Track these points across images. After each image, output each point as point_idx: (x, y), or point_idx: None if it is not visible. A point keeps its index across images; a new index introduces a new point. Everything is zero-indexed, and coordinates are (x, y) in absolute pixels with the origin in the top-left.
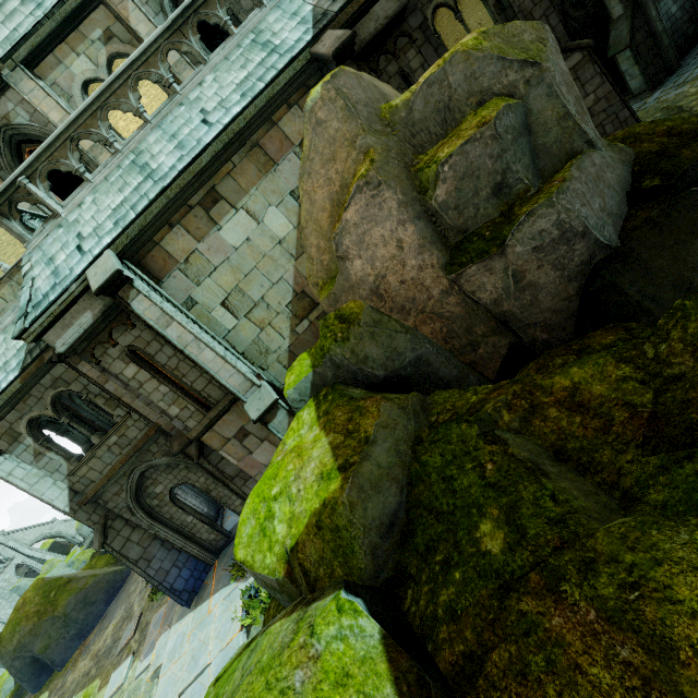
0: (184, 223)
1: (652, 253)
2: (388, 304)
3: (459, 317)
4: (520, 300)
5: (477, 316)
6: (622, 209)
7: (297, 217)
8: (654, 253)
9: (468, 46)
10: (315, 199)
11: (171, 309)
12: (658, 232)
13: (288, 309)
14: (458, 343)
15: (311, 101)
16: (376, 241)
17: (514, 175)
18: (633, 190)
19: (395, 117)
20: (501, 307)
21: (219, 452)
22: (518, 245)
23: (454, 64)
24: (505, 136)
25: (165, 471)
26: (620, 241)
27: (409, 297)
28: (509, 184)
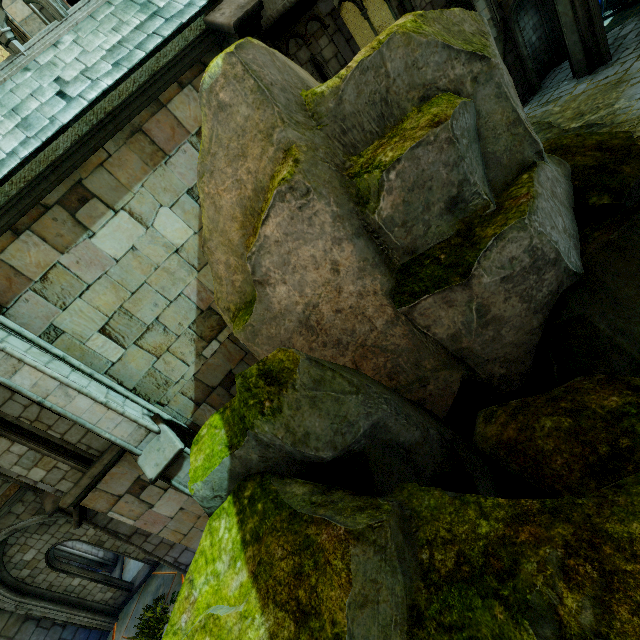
0: (37, 228)
1: (618, 281)
2: (321, 338)
3: (406, 350)
4: (482, 336)
5: (426, 349)
6: (575, 229)
7: (197, 221)
8: (620, 281)
9: (408, 27)
10: (221, 204)
11: (21, 346)
12: (620, 257)
13: (191, 330)
14: (405, 378)
15: (209, 78)
16: (305, 263)
17: (471, 187)
18: (578, 206)
19: (321, 107)
20: (459, 343)
21: (108, 514)
22: (485, 275)
23: (392, 48)
24: (461, 141)
25: (37, 532)
26: (583, 267)
27: (347, 328)
28: (466, 199)
